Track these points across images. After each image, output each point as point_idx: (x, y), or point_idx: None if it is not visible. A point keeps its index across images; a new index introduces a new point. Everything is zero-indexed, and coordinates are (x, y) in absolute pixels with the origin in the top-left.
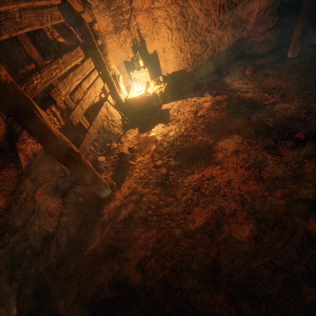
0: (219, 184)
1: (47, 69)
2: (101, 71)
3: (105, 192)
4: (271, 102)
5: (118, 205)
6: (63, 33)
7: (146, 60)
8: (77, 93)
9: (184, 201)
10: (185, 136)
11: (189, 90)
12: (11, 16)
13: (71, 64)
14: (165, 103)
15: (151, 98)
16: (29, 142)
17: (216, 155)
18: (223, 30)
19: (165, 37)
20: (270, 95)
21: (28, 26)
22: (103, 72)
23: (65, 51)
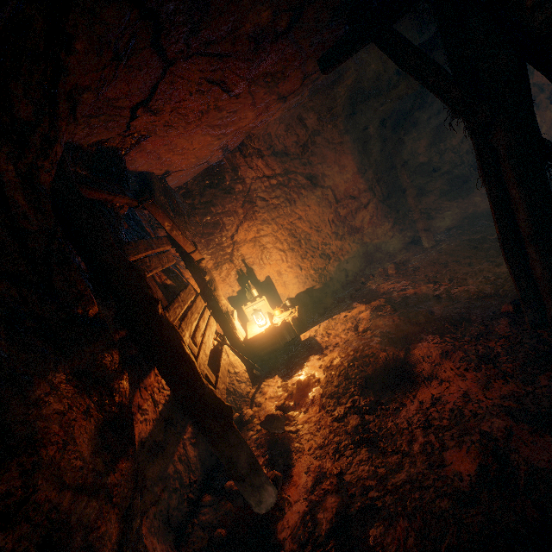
0: (454, 404)
1: (172, 308)
2: (212, 309)
3: (269, 493)
4: (443, 290)
5: (304, 510)
6: (170, 276)
7: (258, 290)
8: (197, 335)
9: (418, 451)
10: (360, 358)
11: (329, 308)
12: (144, 261)
13: (188, 302)
14: (302, 332)
15: (281, 331)
16: (137, 419)
17: (420, 368)
18: (341, 240)
19: (278, 259)
20: (435, 284)
21: (155, 268)
22: (215, 309)
23: (172, 292)
